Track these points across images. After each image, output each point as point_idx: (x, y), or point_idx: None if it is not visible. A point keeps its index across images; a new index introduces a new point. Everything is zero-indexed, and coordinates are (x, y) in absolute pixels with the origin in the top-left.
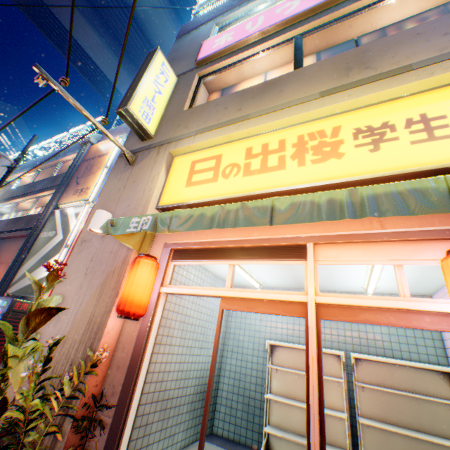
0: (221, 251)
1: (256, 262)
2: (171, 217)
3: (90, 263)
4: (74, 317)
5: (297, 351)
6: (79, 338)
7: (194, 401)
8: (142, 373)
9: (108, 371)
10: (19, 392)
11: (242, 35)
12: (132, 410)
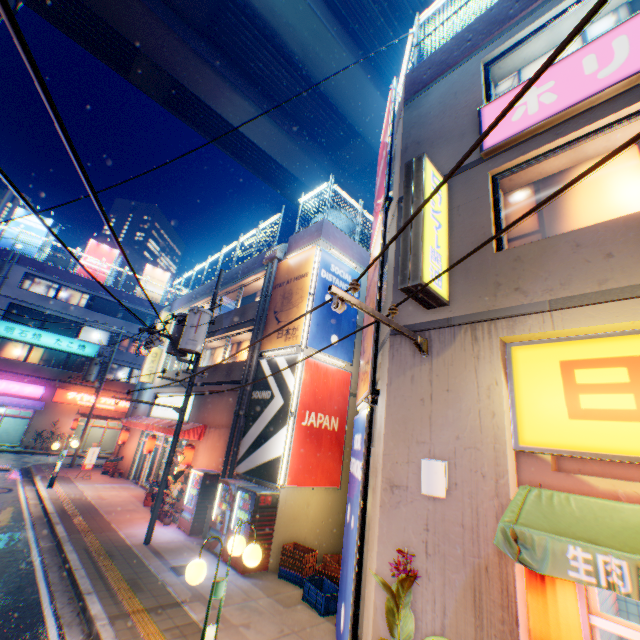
0: None
1: None
2: None
3: (424, 533)
4: (440, 632)
5: None
6: None
7: None
8: None
9: None
10: None
11: (582, 87)
12: None
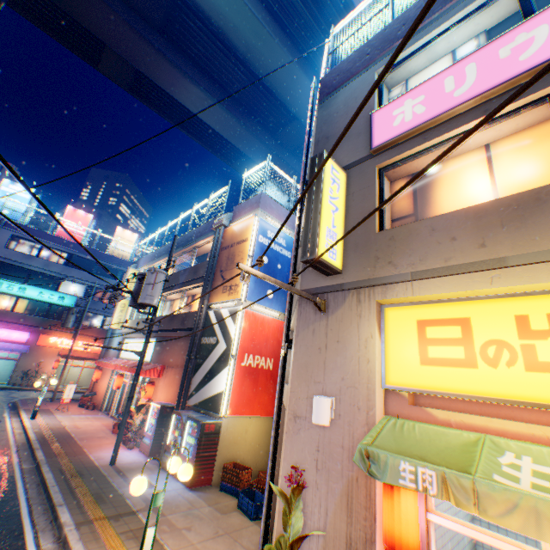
0: None
1: None
2: (473, 490)
3: (316, 453)
4: (323, 528)
5: None
6: None
7: None
8: None
9: None
10: None
11: (442, 103)
12: None
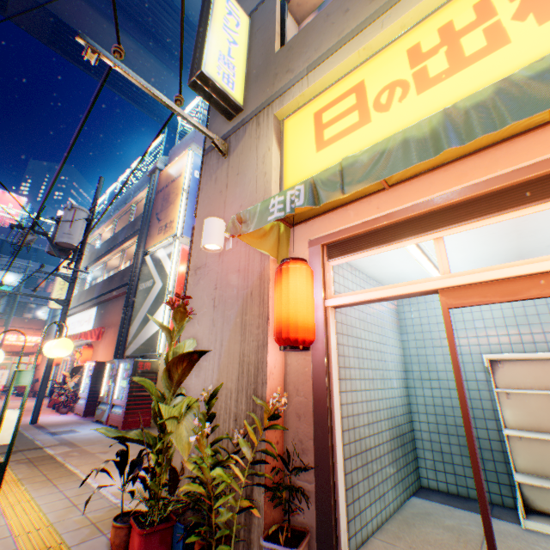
0: (411, 223)
1: (493, 220)
2: (341, 171)
3: (214, 292)
4: (218, 361)
5: (539, 364)
6: (233, 386)
7: (392, 449)
8: (336, 421)
9: (285, 423)
10: (188, 461)
11: None
12: (338, 471)
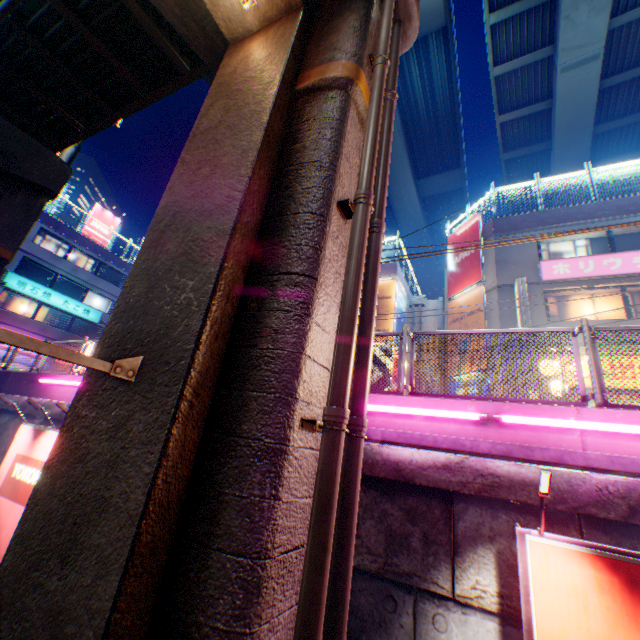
0: None
1: None
2: None
3: None
4: None
5: None
6: None
7: None
8: None
9: None
10: None
11: (578, 273)
12: None
